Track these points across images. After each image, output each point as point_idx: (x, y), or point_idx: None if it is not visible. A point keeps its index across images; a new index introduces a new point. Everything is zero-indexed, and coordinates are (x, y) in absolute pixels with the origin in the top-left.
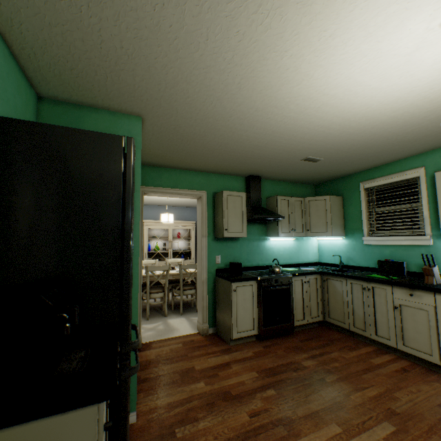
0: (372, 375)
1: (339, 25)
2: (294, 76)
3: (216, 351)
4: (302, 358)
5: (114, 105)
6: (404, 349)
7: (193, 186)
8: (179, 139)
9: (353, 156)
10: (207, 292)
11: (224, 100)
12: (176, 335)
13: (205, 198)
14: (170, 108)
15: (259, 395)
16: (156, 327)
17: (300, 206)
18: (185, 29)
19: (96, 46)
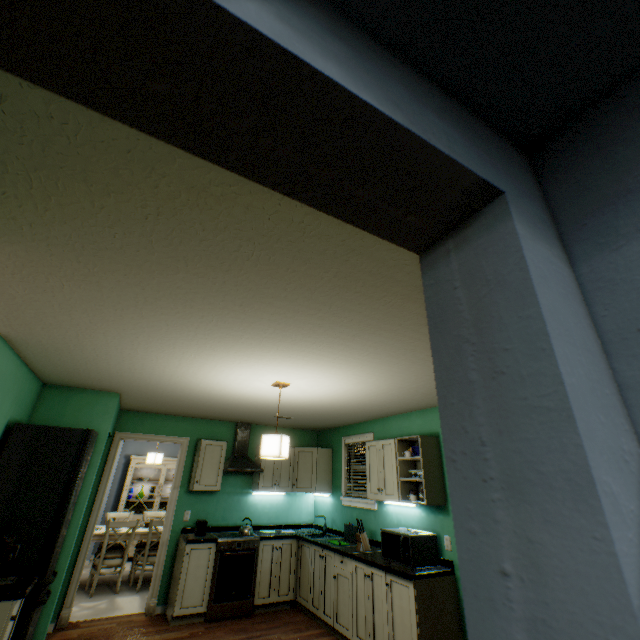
0: None
1: (219, 381)
2: (214, 389)
3: (150, 631)
4: (237, 638)
5: (99, 388)
6: (337, 626)
7: (176, 431)
8: (155, 401)
9: (317, 417)
10: (165, 556)
11: (177, 392)
12: (115, 614)
13: (187, 444)
14: (140, 391)
15: None
16: (97, 605)
17: (290, 456)
18: (137, 376)
19: (87, 376)
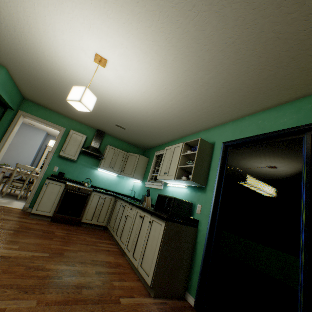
0: (84, 246)
1: (54, 48)
2: (59, 67)
3: (15, 216)
4: (60, 232)
5: None
6: (119, 241)
7: (58, 123)
8: (36, 88)
9: (140, 130)
10: (38, 185)
11: (39, 70)
12: (5, 205)
13: (63, 131)
14: (16, 66)
15: (1, 230)
16: (1, 200)
17: (123, 156)
18: None
19: None
